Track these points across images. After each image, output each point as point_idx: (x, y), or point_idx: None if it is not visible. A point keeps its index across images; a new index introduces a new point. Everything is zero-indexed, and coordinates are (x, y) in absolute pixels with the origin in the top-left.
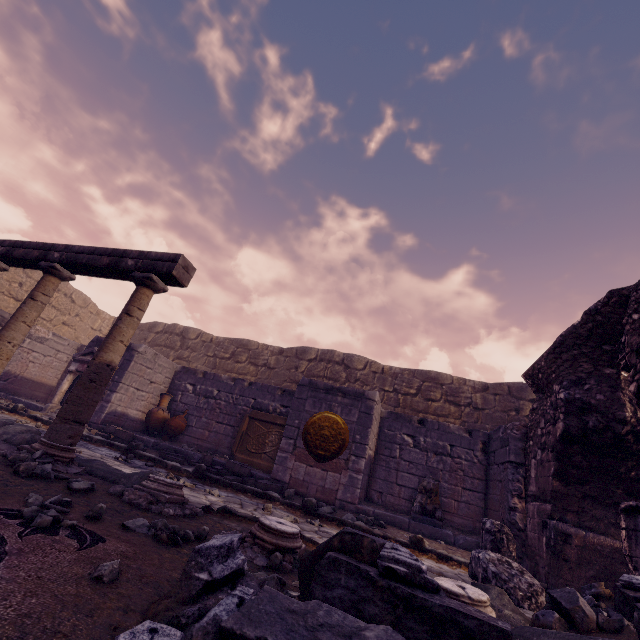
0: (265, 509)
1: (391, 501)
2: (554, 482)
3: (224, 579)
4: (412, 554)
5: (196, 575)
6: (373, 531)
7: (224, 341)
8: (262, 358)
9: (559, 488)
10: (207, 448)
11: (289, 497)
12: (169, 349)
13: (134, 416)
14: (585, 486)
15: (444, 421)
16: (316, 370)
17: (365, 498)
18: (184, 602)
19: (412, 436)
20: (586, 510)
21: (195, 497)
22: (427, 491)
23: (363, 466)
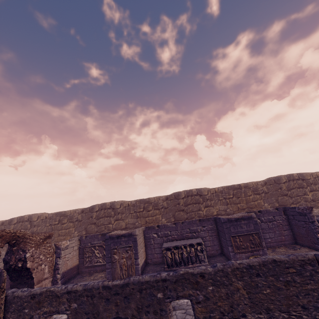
0: None
1: None
2: (10, 283)
3: None
4: None
5: None
6: None
7: None
8: None
9: (12, 284)
10: None
11: None
12: None
13: None
14: (17, 281)
15: (68, 231)
16: (17, 228)
17: None
18: None
19: None
20: (18, 287)
21: None
22: None
23: None
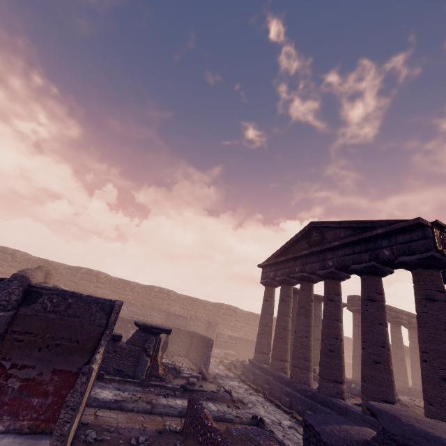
0: None
1: None
2: None
3: None
4: None
5: None
6: None
7: None
8: None
9: None
10: None
11: None
12: None
13: None
14: None
15: None
16: None
17: None
18: None
19: None
20: None
21: None
22: None
23: None
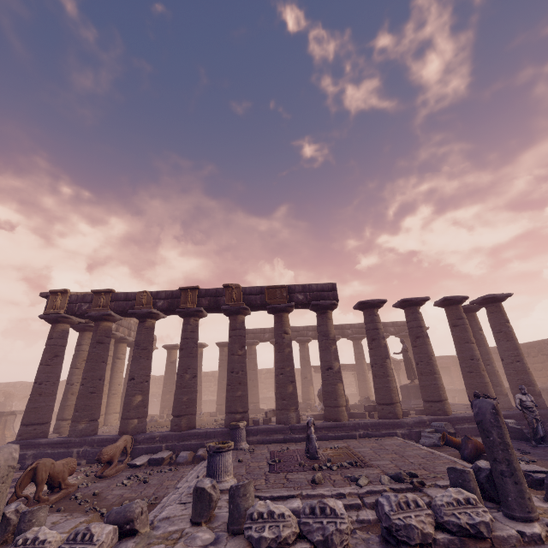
0: None
1: None
2: None
3: None
4: None
5: None
6: None
7: None
8: None
9: None
10: None
11: None
12: None
13: None
14: None
15: None
16: None
17: None
18: None
19: None
20: None
21: None
22: None
23: None
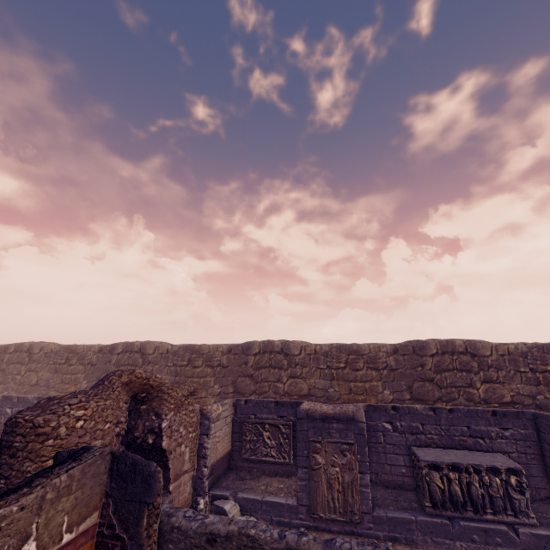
0: None
1: None
2: None
3: None
4: None
5: None
6: None
7: (60, 350)
8: (87, 358)
9: None
10: None
11: None
12: (21, 365)
13: None
14: None
15: (203, 381)
16: (122, 361)
17: None
18: None
19: None
20: None
21: None
22: None
23: None
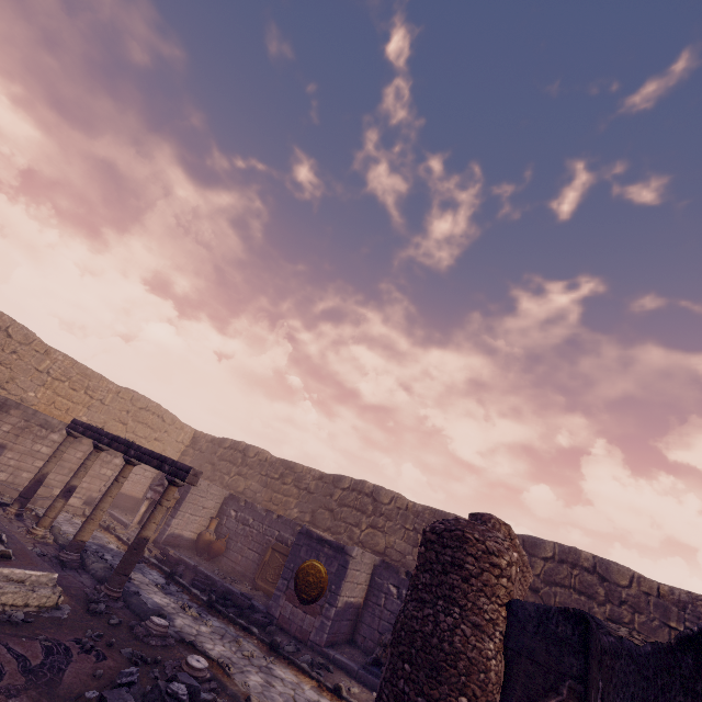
0: (237, 642)
1: (371, 647)
2: None
3: (126, 684)
4: (180, 687)
5: (117, 680)
6: (311, 673)
7: (276, 461)
8: (304, 482)
9: None
10: (238, 571)
11: (269, 632)
12: (232, 465)
13: (188, 536)
14: None
15: None
16: (347, 500)
17: (350, 640)
18: (112, 688)
19: (398, 587)
20: None
21: (190, 627)
22: (384, 645)
23: (333, 614)
